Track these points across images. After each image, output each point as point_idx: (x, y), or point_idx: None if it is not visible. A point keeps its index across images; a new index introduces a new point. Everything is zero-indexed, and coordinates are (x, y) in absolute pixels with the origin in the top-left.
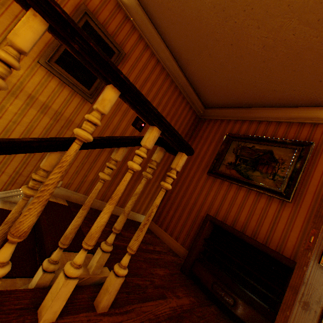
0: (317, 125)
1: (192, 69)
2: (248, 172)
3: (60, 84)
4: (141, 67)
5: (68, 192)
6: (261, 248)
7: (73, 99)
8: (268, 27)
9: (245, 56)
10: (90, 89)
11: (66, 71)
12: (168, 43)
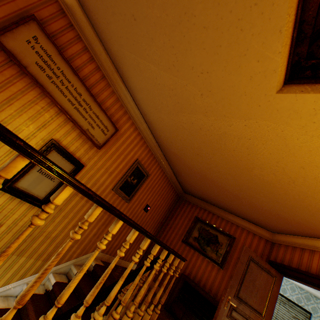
0: (238, 227)
1: (182, 178)
2: (204, 246)
3: (117, 196)
4: (155, 178)
5: (103, 254)
6: (206, 296)
7: (120, 202)
8: (219, 189)
9: (209, 189)
10: (129, 196)
11: (122, 190)
12: (172, 166)
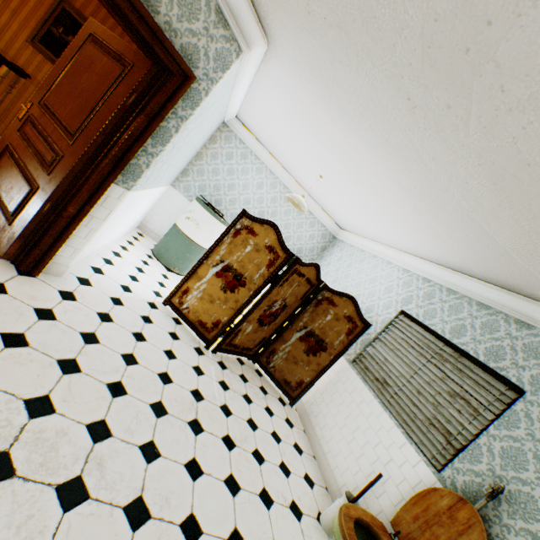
0: None
1: None
2: None
3: (44, 60)
4: None
5: None
6: None
7: None
8: None
9: None
10: None
11: (48, 50)
12: None
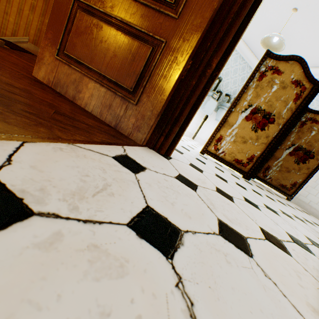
0: None
1: None
2: None
3: None
4: None
5: (37, 49)
6: None
7: None
8: None
9: None
10: None
11: None
12: None
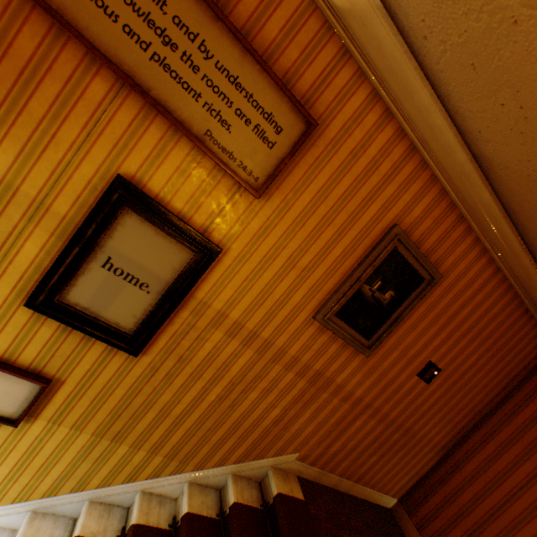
0: None
1: None
2: None
3: (331, 336)
4: (461, 287)
5: (302, 465)
6: None
7: (342, 352)
8: None
9: None
10: (368, 337)
11: (344, 321)
12: (536, 248)
